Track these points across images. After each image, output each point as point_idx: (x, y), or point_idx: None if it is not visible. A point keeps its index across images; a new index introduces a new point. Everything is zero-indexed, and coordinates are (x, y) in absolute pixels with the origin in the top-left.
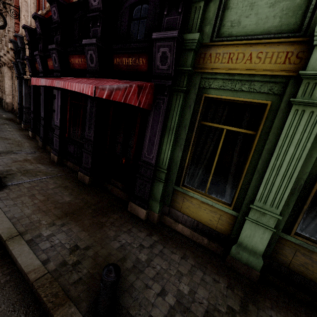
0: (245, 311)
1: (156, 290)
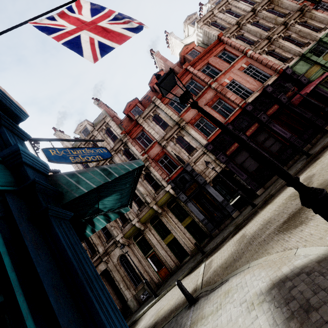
0: None
1: None
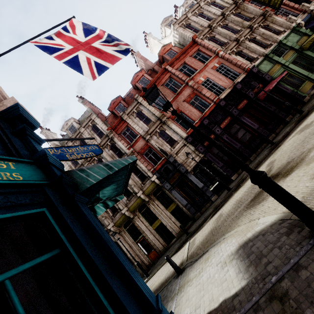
0: None
1: None
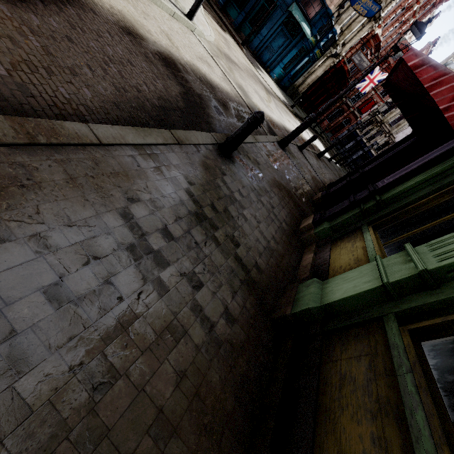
0: (237, 260)
1: (242, 190)
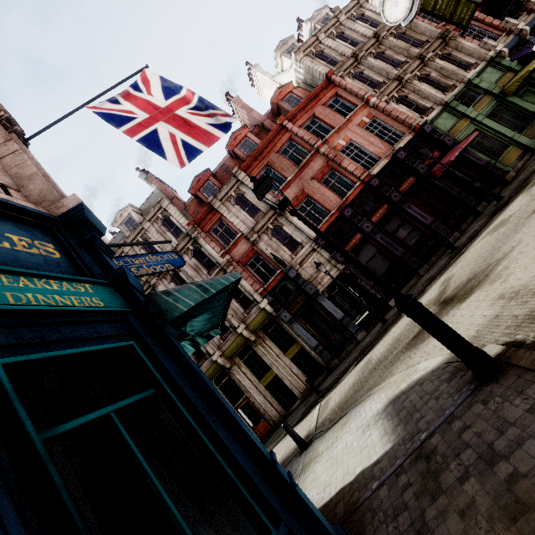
0: None
1: None
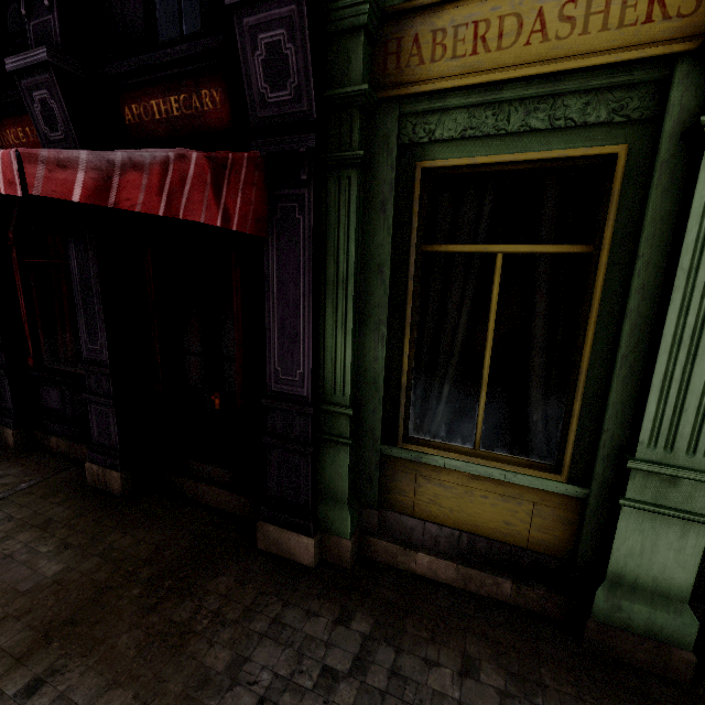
0: None
1: None
